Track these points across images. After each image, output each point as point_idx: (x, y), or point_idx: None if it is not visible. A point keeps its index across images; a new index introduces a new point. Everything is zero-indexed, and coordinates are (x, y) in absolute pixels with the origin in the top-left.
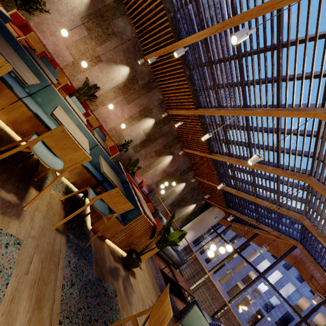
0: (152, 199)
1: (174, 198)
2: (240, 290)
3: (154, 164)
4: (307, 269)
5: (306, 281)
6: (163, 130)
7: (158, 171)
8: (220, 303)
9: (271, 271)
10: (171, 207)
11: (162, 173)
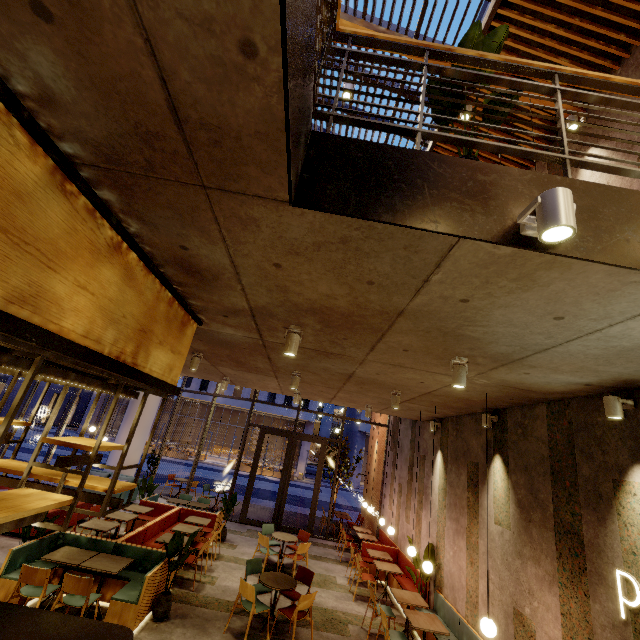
0: None
1: None
2: None
3: None
4: None
5: None
6: None
7: None
8: None
9: None
10: None
11: None
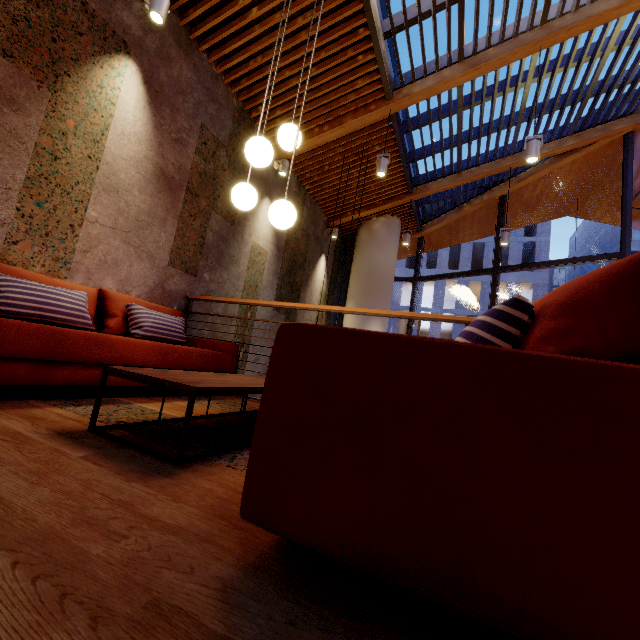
0: (216, 337)
1: (273, 279)
2: None
3: (69, 154)
4: None
5: (605, 220)
6: None
7: (133, 193)
8: None
9: (442, 289)
10: (283, 310)
11: (161, 196)
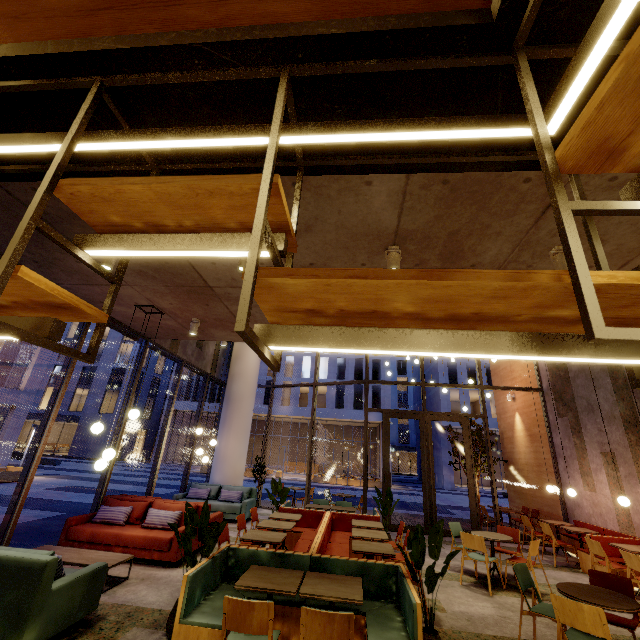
0: None
1: None
2: (303, 395)
3: None
4: None
5: None
6: None
7: None
8: None
9: None
10: None
11: None
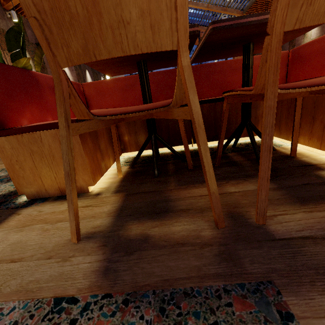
0: None
1: None
2: None
3: None
4: None
5: None
6: (31, 40)
7: None
8: None
9: None
10: None
11: None
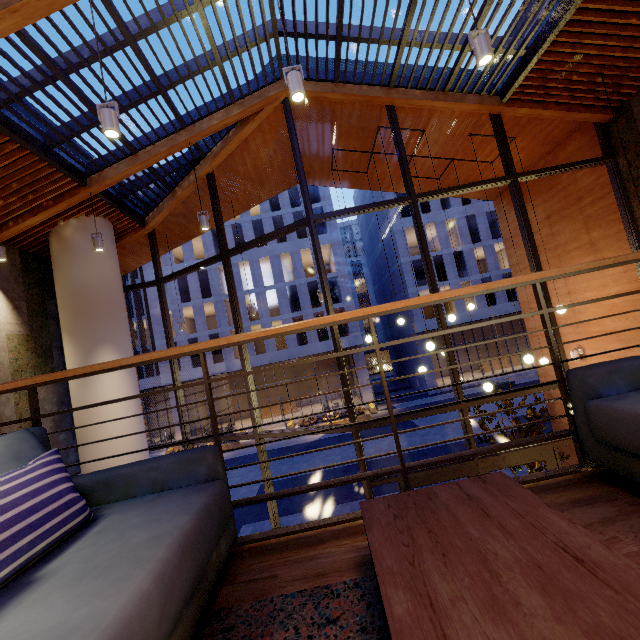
0: None
1: None
2: None
3: None
4: (319, 148)
5: (325, 184)
6: None
7: None
8: (501, 320)
9: (257, 268)
10: None
11: None
